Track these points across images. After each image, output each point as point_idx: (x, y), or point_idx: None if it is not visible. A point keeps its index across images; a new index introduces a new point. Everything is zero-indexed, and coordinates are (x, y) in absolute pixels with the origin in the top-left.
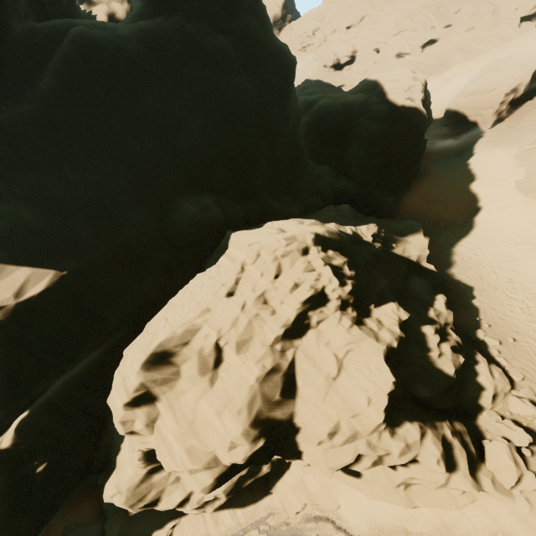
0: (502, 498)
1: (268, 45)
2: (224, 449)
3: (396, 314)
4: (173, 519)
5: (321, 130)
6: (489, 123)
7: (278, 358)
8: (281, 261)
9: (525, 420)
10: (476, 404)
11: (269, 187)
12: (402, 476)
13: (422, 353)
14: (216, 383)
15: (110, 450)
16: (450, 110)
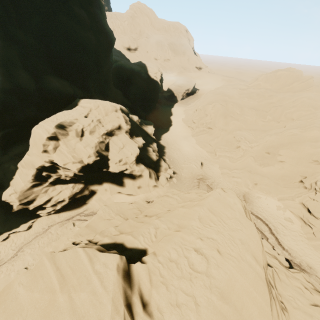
0: (161, 187)
1: (105, 27)
2: (87, 157)
3: (141, 140)
4: (33, 219)
5: (119, 74)
6: (180, 98)
7: (104, 140)
8: (107, 111)
9: (170, 174)
10: (159, 169)
11: (94, 89)
12: (137, 181)
13: (147, 152)
14: (82, 140)
15: (2, 182)
16: (169, 89)
